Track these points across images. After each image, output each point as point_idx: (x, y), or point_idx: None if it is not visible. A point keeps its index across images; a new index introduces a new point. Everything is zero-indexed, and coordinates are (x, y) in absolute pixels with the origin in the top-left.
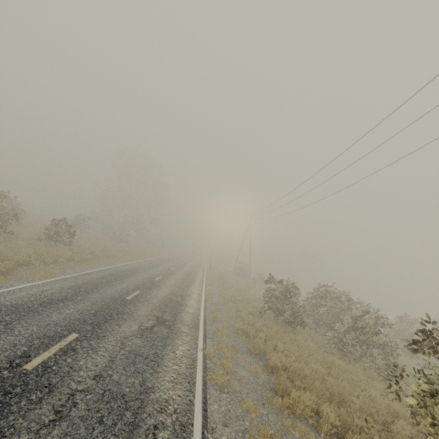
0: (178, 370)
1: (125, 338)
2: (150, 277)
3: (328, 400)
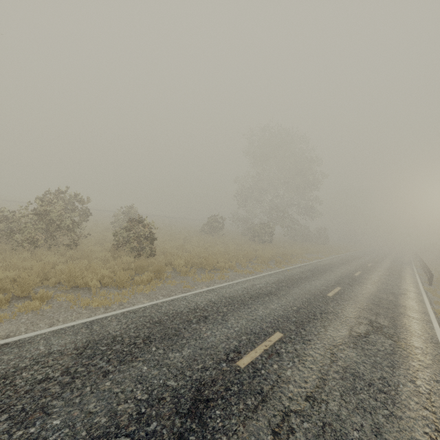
0: None
1: None
2: (228, 346)
3: None
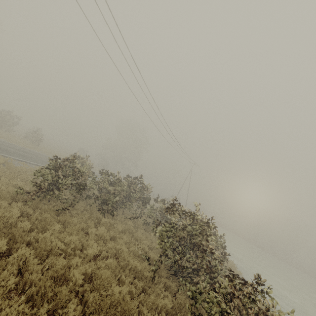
0: None
1: None
2: (39, 155)
3: None
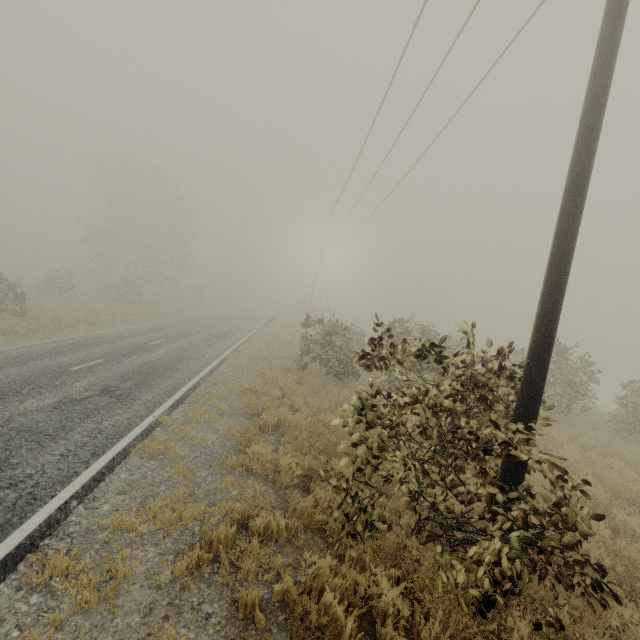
0: (85, 442)
1: (19, 414)
2: (142, 342)
3: (324, 453)
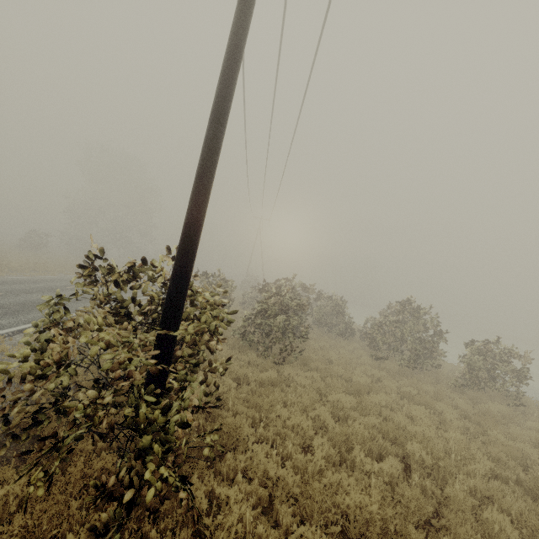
0: None
1: None
2: (62, 285)
3: None
